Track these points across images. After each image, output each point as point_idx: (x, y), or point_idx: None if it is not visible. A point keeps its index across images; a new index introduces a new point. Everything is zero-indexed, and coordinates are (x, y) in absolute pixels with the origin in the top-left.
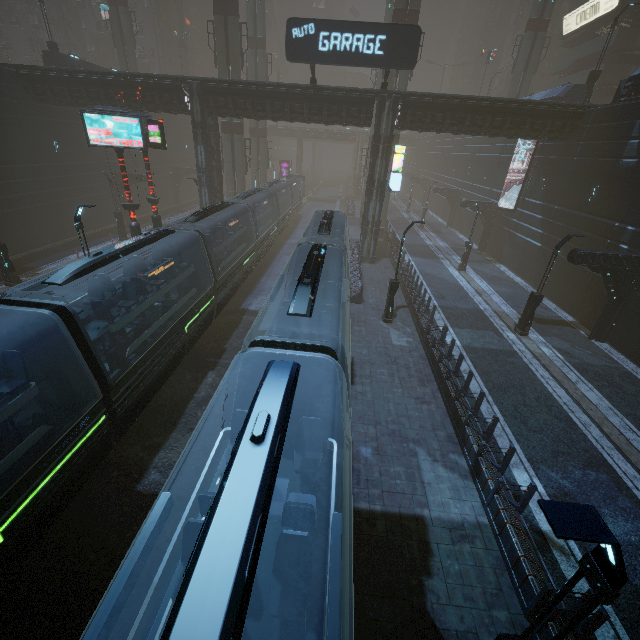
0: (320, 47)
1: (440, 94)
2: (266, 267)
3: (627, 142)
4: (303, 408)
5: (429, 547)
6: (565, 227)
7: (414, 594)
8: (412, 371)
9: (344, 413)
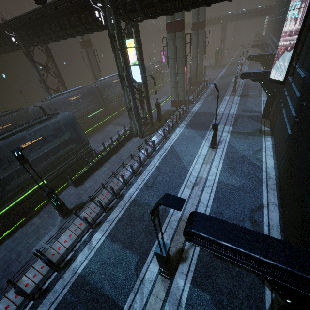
0: None
1: None
2: (88, 136)
3: None
4: None
5: None
6: (309, 119)
7: None
8: None
9: None
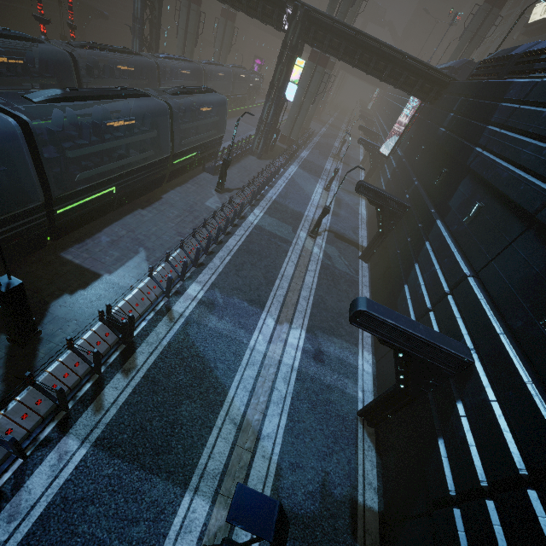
0: None
1: (337, 19)
2: None
3: (449, 114)
4: (8, 159)
5: (87, 286)
6: (398, 176)
7: (51, 296)
8: (197, 220)
9: (50, 181)
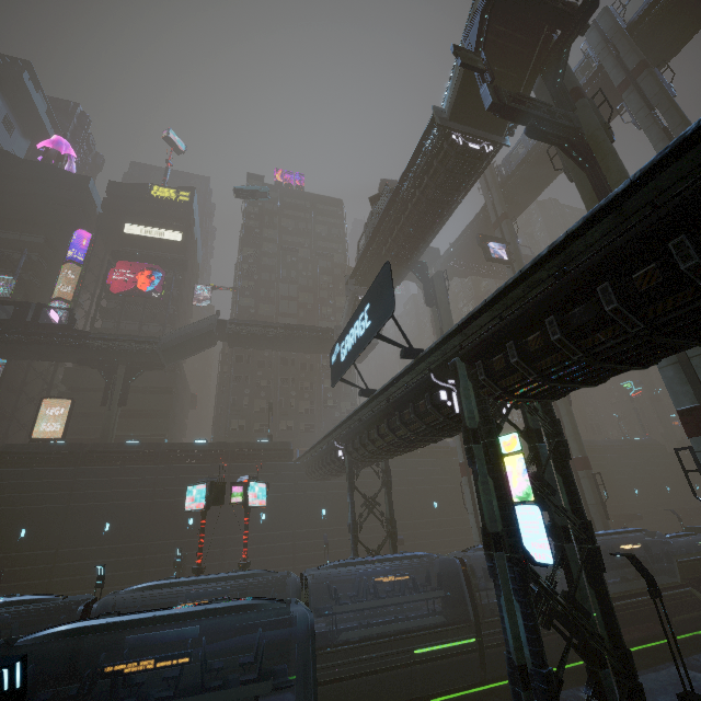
0: (342, 358)
1: (481, 305)
2: None
3: None
4: None
5: None
6: None
7: None
8: None
9: None
